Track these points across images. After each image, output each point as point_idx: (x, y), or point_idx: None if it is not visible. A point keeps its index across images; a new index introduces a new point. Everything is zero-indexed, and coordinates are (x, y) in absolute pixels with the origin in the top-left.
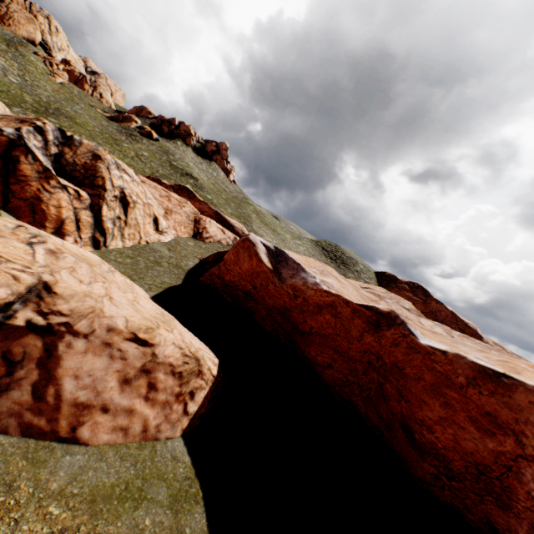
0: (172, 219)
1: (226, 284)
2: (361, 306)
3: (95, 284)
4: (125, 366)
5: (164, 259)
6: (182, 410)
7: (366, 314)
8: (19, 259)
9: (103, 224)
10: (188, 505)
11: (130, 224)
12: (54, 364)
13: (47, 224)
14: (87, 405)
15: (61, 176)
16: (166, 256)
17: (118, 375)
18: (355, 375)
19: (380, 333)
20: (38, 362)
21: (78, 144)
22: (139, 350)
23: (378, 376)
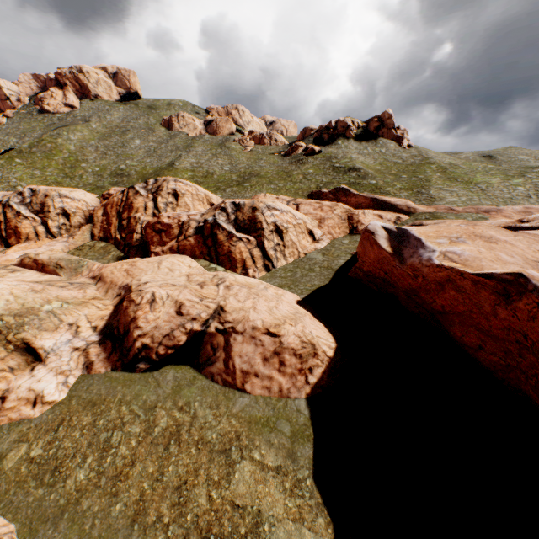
0: (325, 226)
1: (366, 274)
2: (478, 276)
3: (247, 301)
4: (264, 350)
5: (317, 265)
6: (304, 380)
7: (488, 283)
8: (211, 295)
9: (268, 254)
10: (301, 440)
11: (287, 246)
12: (230, 349)
13: (238, 265)
14: (247, 372)
15: (239, 232)
16: (319, 261)
17: (260, 355)
18: (512, 357)
19: (512, 305)
20: (223, 348)
21: (243, 206)
22: (271, 339)
23: (536, 359)
